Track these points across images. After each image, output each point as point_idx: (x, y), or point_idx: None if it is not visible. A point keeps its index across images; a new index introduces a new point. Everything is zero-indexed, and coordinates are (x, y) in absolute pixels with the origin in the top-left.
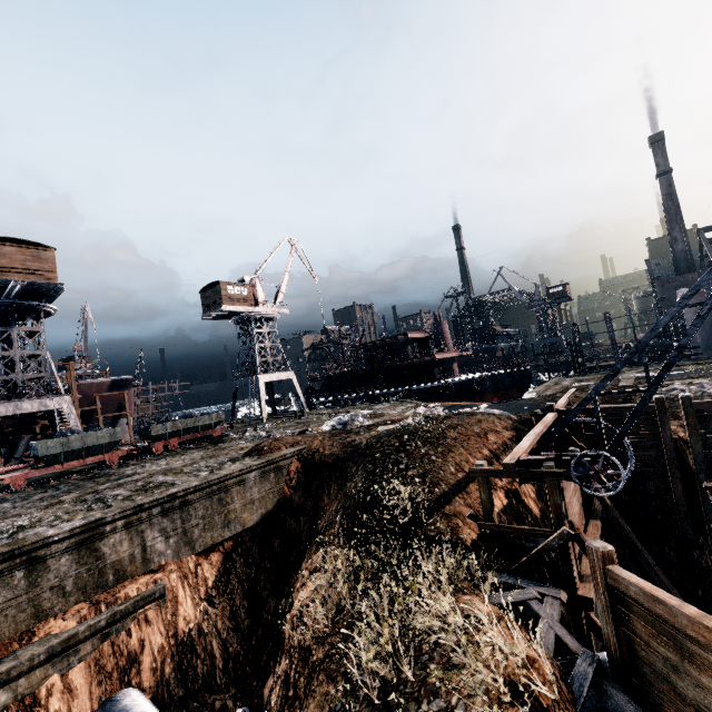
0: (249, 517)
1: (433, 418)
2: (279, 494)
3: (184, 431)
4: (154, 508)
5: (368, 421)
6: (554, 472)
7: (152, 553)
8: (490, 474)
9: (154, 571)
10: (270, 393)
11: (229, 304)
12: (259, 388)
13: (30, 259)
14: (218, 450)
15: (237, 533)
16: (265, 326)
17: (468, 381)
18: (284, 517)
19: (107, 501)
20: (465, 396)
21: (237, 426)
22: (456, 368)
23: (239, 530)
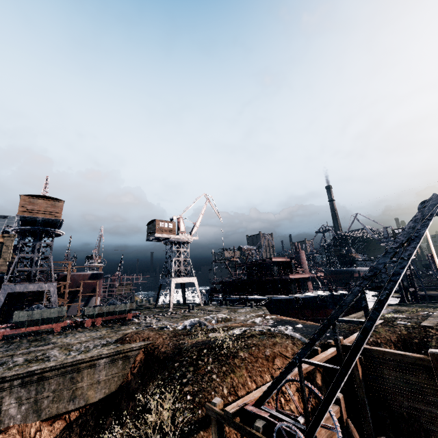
0: (93, 395)
1: (241, 335)
2: (123, 378)
3: (106, 313)
4: (15, 380)
5: (217, 324)
6: (258, 436)
7: (5, 416)
8: (217, 416)
9: (0, 431)
10: (183, 289)
11: (160, 233)
12: (171, 287)
13: (50, 206)
14: (115, 331)
15: (84, 405)
16: (181, 247)
17: (313, 297)
18: (120, 399)
19: (2, 366)
20: (311, 309)
21: (154, 311)
22: (310, 285)
23: (82, 404)
